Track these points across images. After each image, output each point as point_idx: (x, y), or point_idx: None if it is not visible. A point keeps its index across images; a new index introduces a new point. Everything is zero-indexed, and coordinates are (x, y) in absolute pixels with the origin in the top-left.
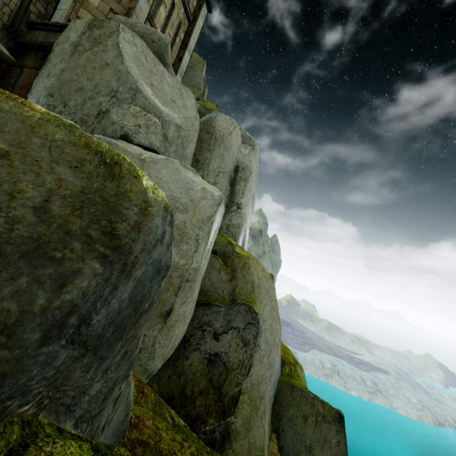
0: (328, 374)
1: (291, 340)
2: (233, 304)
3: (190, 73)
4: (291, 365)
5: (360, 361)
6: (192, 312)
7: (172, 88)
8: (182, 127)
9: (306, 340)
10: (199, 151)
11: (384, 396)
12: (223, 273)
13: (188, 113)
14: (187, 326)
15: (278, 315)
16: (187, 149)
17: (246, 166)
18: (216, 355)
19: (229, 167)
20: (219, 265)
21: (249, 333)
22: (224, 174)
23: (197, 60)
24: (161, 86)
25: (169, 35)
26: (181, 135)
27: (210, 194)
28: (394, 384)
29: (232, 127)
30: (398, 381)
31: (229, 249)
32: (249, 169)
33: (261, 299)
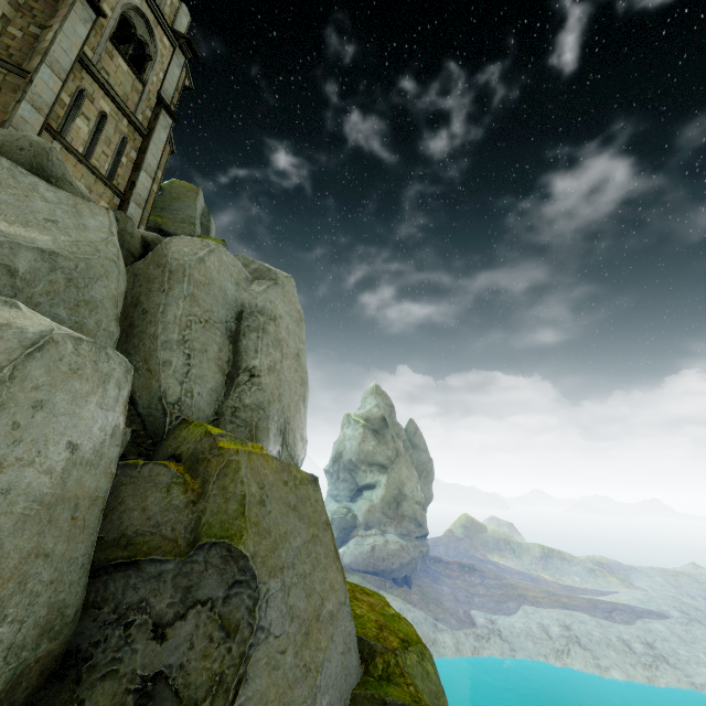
0: (561, 648)
1: (480, 598)
2: (192, 550)
3: (175, 206)
4: (388, 654)
5: (612, 606)
6: (52, 589)
7: (56, 205)
8: (59, 254)
9: (508, 592)
10: (148, 296)
11: (673, 666)
12: (177, 491)
13: (88, 236)
14: (36, 626)
15: (336, 552)
16: (93, 290)
17: (262, 309)
18: (159, 678)
19: (221, 314)
20: (169, 477)
21: (237, 605)
22: (206, 326)
23: (185, 188)
24: (24, 203)
25: (106, 155)
26: (62, 266)
27: (16, 331)
28: (683, 636)
29: (204, 252)
30: (688, 628)
31: (203, 445)
32: (270, 314)
33: (266, 526)
